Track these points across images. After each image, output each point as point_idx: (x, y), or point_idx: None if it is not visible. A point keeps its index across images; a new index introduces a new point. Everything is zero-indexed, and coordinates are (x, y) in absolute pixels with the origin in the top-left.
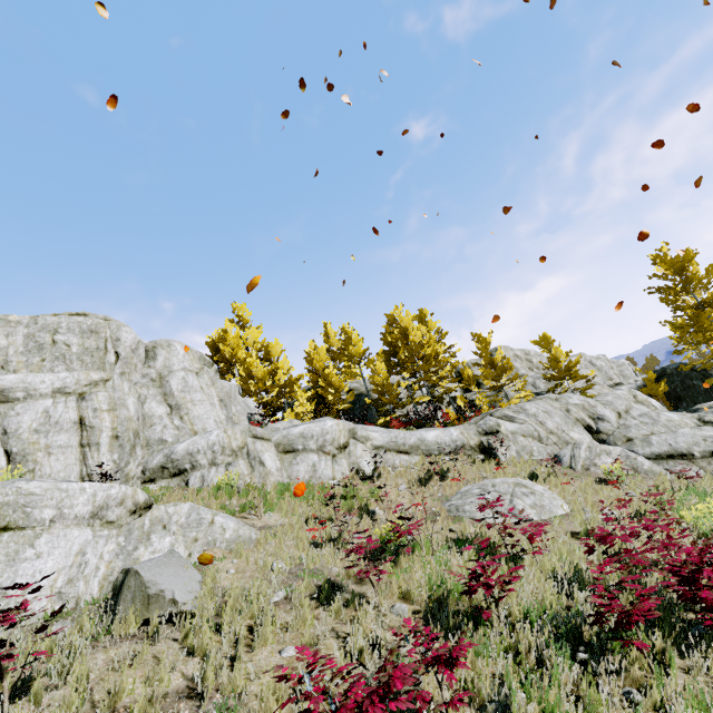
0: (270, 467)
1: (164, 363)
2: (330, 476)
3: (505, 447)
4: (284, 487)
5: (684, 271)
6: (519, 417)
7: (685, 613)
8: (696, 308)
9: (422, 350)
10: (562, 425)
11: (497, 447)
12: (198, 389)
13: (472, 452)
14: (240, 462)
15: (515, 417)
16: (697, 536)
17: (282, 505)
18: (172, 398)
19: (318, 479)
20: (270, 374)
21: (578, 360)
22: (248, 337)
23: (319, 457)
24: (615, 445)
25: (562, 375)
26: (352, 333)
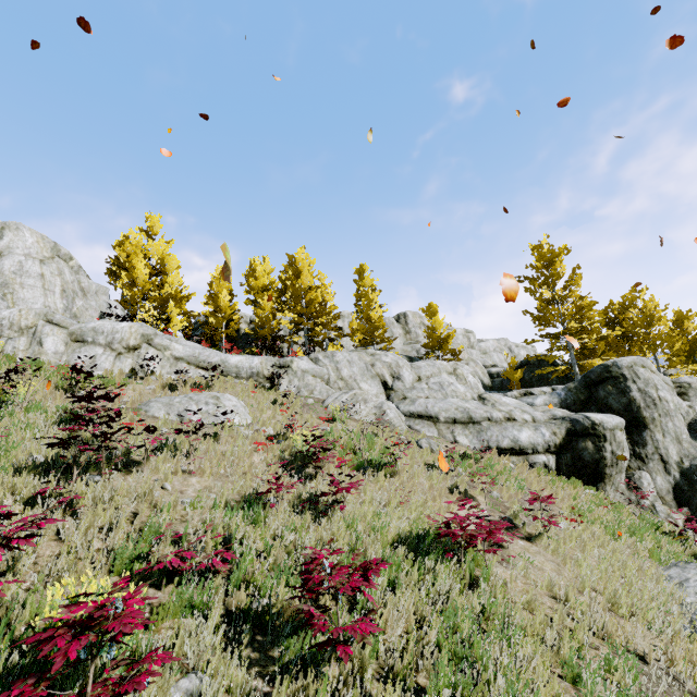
0: (47, 348)
1: (8, 244)
2: (107, 369)
3: (287, 380)
4: (32, 362)
5: (552, 266)
6: (323, 361)
7: (121, 473)
8: (549, 302)
9: (309, 294)
10: (357, 375)
11: (282, 379)
12: (35, 274)
13: (264, 381)
14: (21, 339)
15: (320, 360)
16: (292, 454)
17: (2, 371)
18: (1, 275)
19: (94, 369)
20: (159, 287)
21: (453, 334)
22: (151, 248)
23: (104, 351)
24: (392, 400)
25: (431, 345)
26: (261, 267)
